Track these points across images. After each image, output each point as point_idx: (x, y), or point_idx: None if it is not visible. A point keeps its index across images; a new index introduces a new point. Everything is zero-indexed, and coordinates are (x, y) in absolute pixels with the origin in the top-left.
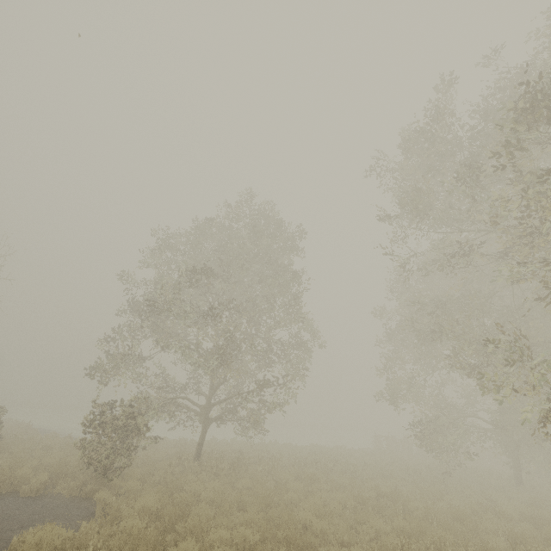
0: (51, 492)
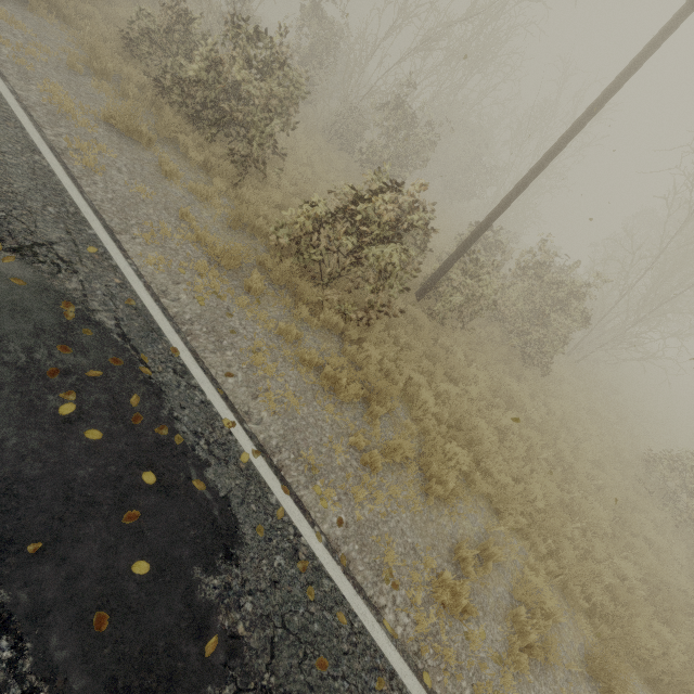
0: None
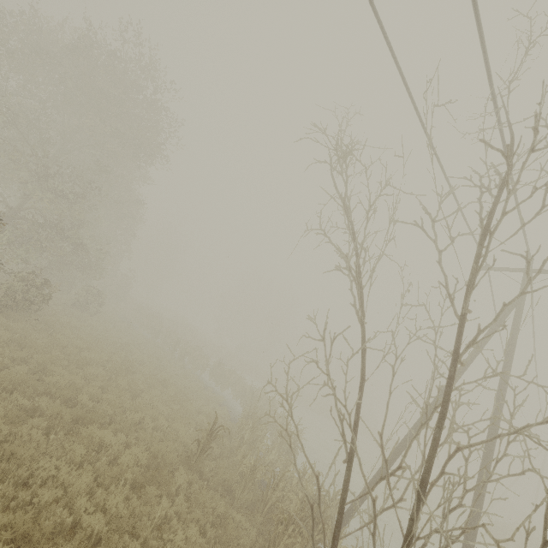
0: None
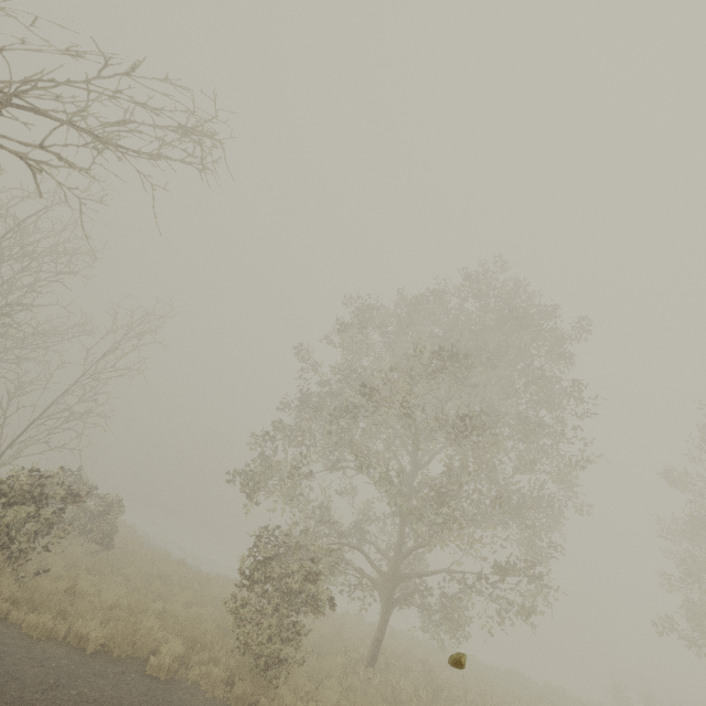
0: (184, 675)
